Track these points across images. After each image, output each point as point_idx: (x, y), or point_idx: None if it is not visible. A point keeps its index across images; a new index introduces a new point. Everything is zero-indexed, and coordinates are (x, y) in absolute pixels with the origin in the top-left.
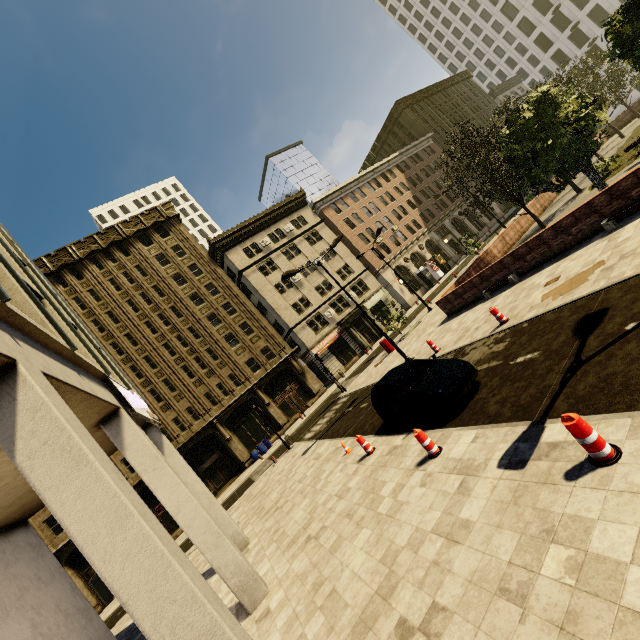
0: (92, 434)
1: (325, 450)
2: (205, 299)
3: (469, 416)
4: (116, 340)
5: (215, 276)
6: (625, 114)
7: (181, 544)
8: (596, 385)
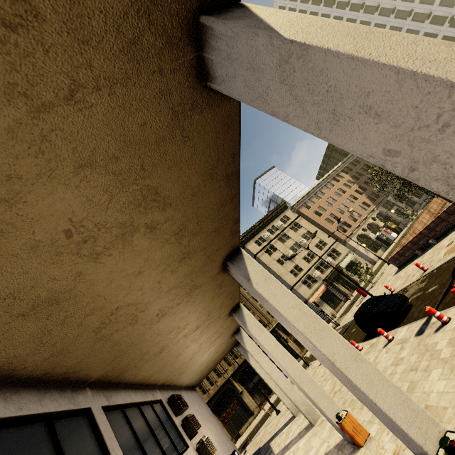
0: (229, 339)
1: None
2: None
3: (406, 321)
4: None
5: None
6: None
7: (248, 434)
8: (452, 297)
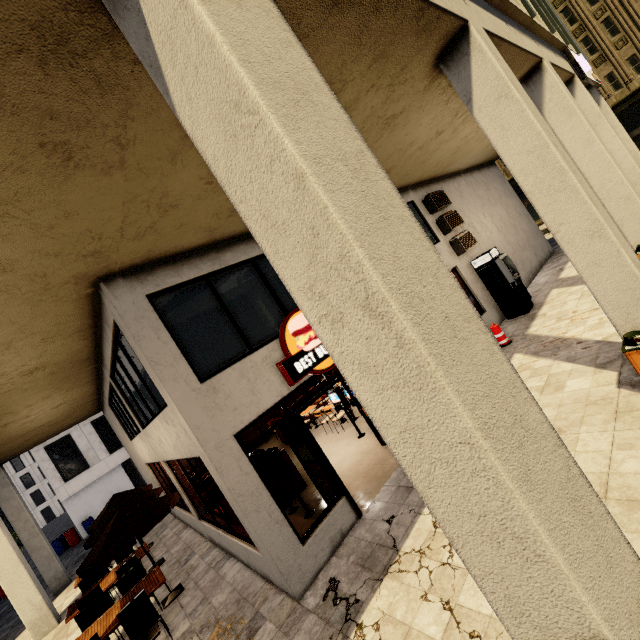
0: None
1: None
2: None
3: None
4: None
5: None
6: None
7: None
8: None
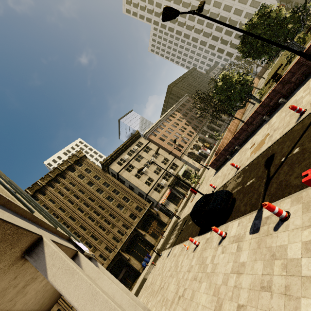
0: None
1: (177, 250)
2: (104, 190)
3: (234, 214)
4: (65, 221)
5: (106, 178)
6: (262, 69)
7: None
8: (276, 187)
